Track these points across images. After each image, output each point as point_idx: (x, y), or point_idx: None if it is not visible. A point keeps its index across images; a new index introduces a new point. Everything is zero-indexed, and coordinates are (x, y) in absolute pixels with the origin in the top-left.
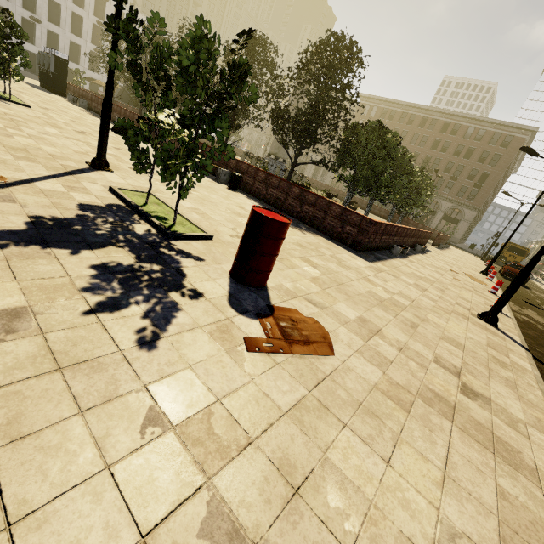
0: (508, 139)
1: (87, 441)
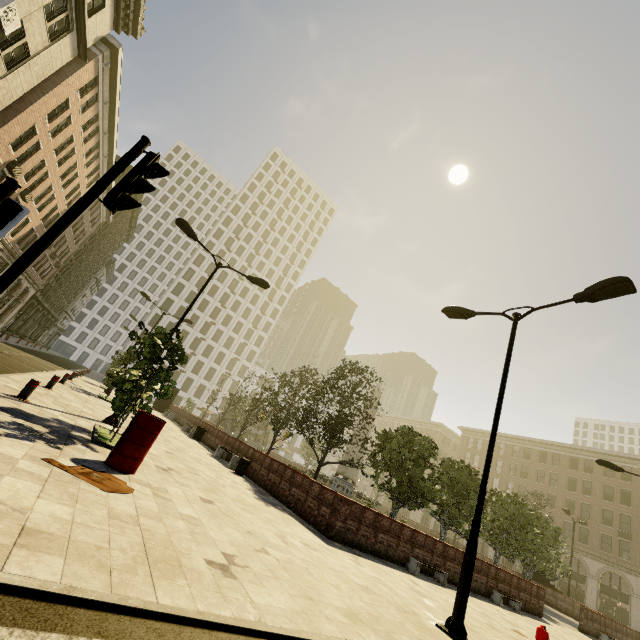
0: None
1: None
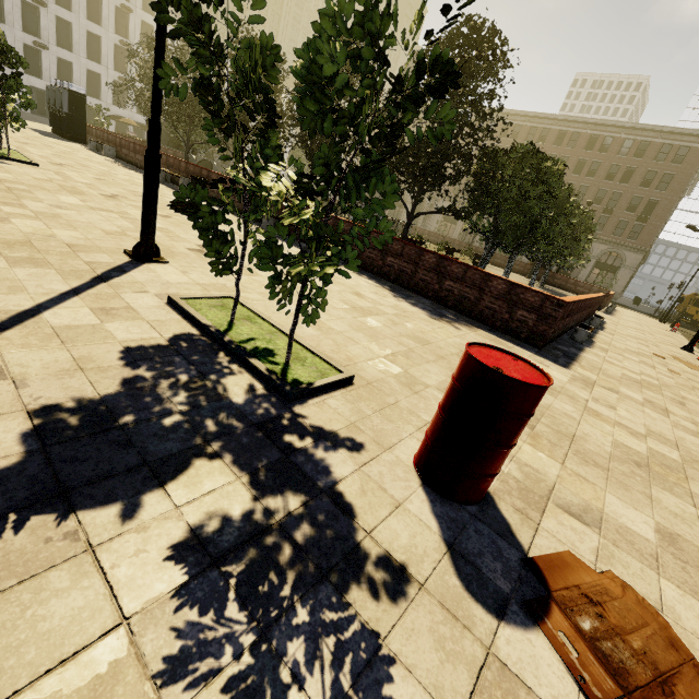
0: (683, 152)
1: None
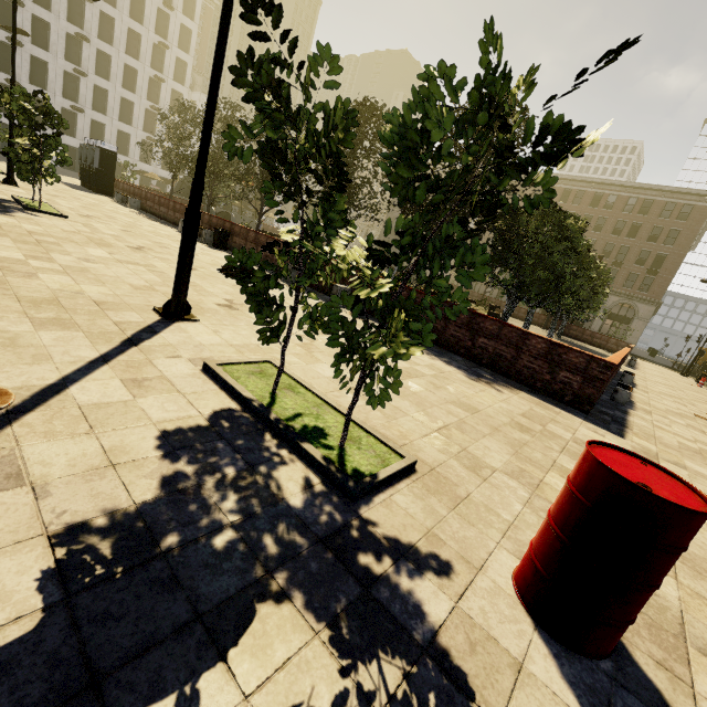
0: (687, 210)
1: None
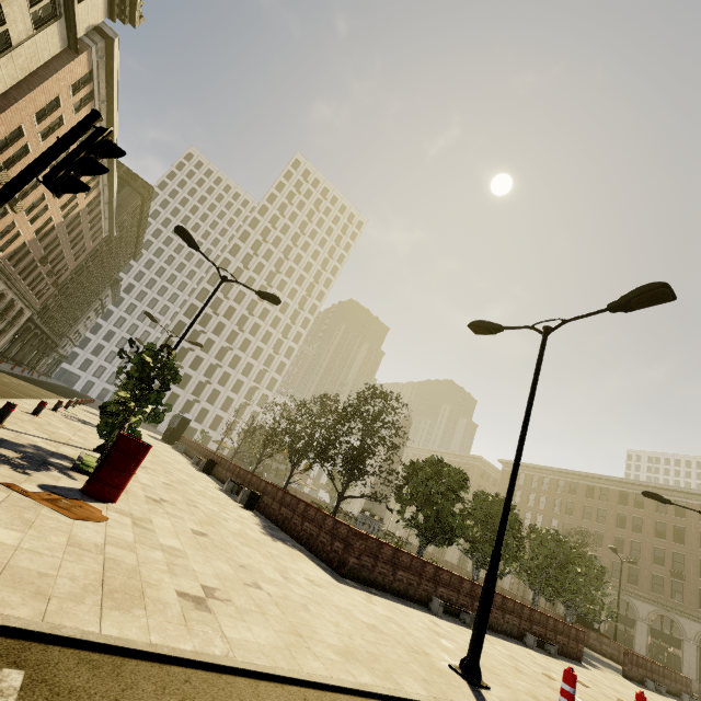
0: None
1: None
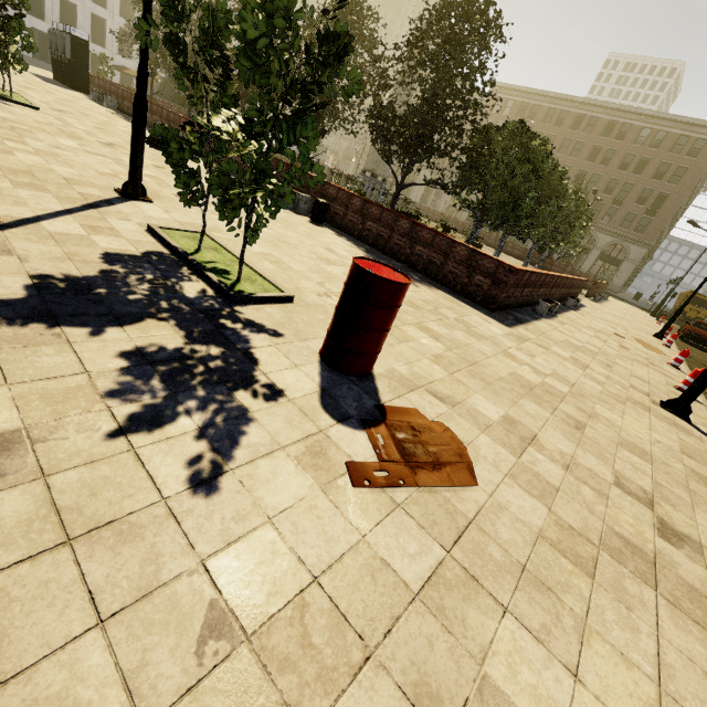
0: (699, 145)
1: (109, 680)
